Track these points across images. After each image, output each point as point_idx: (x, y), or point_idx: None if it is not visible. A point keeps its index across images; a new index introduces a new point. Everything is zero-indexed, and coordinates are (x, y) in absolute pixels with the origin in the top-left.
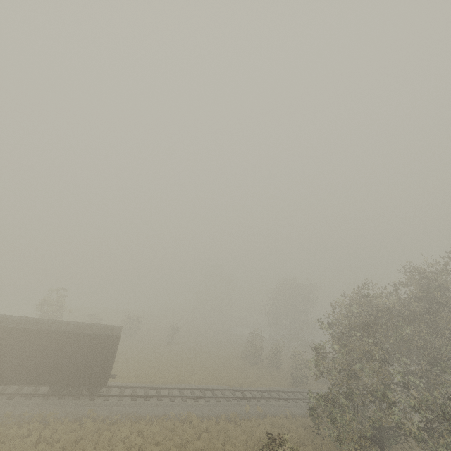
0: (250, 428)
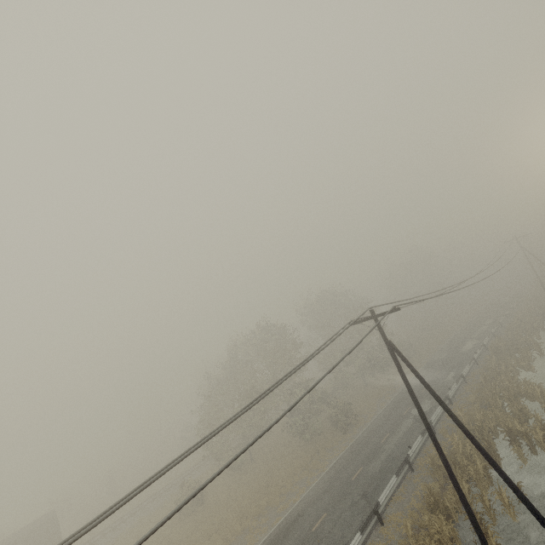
0: None
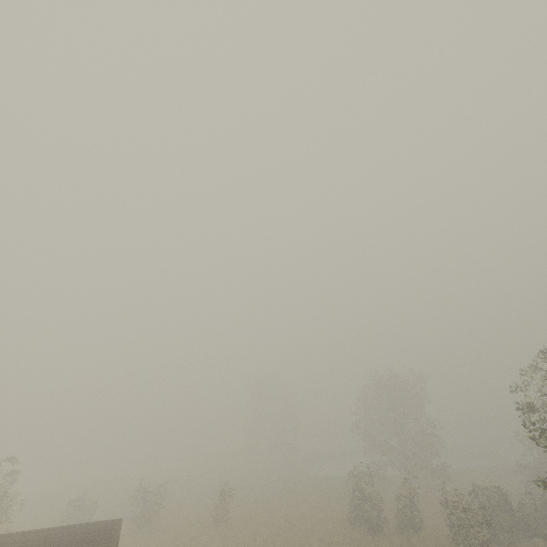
0: None
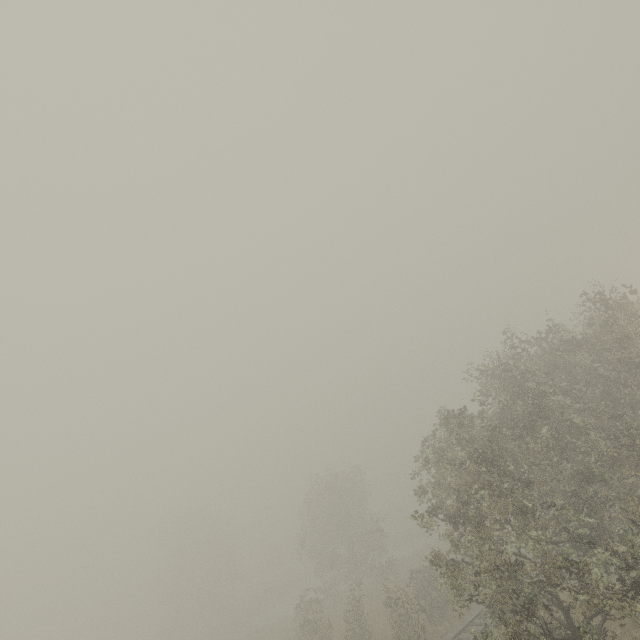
0: None
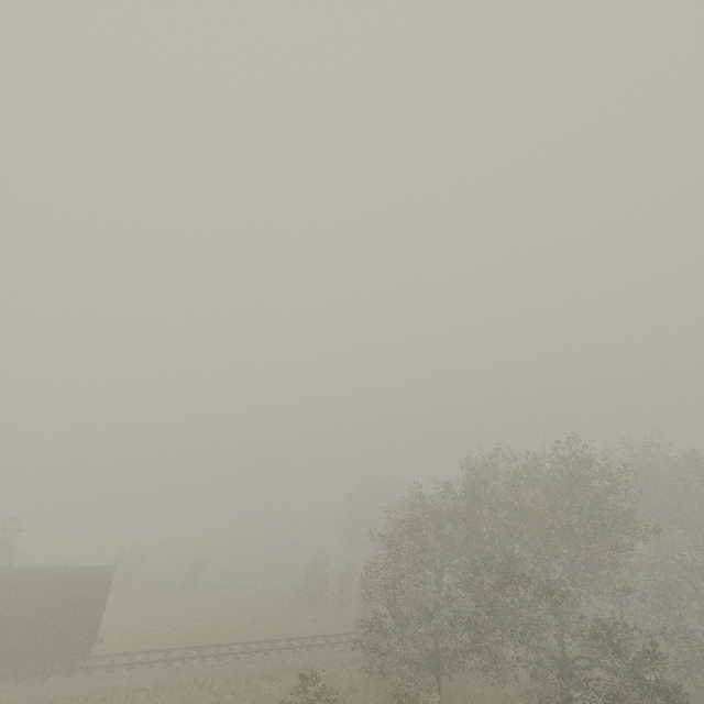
0: (291, 682)
